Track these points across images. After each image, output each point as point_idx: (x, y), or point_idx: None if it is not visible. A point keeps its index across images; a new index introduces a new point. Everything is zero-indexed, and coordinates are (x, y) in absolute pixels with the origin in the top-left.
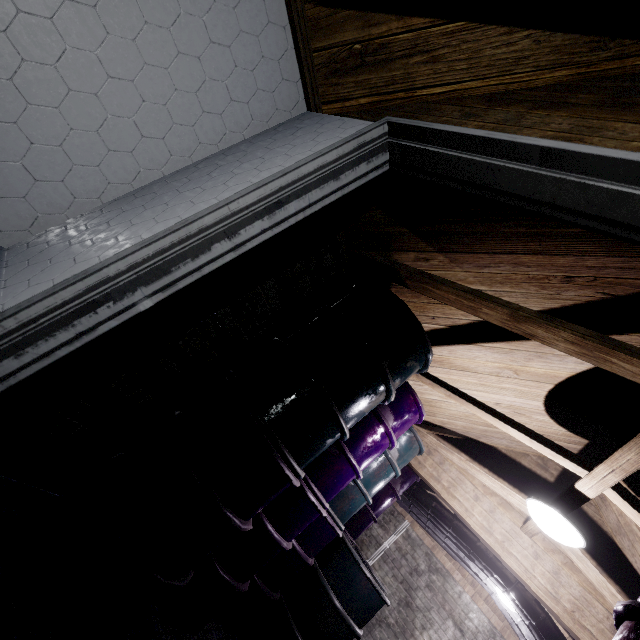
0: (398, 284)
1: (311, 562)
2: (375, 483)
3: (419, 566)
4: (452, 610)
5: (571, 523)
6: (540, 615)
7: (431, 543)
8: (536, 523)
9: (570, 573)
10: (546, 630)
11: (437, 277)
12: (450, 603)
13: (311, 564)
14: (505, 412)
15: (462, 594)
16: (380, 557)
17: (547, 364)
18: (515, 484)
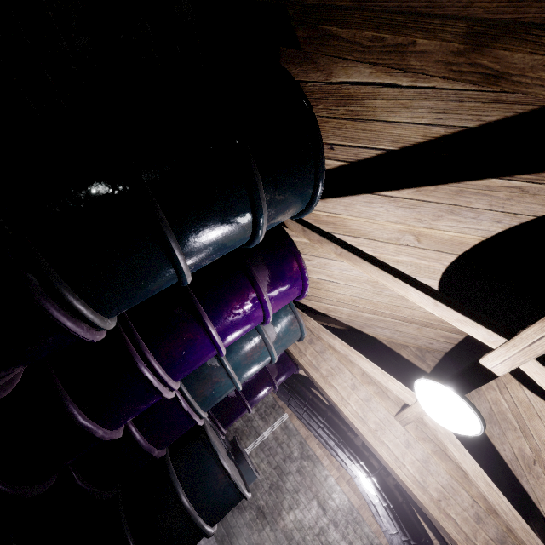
0: (286, 47)
1: (158, 454)
2: (246, 366)
3: (293, 453)
4: (318, 492)
5: (471, 406)
6: (399, 499)
7: (306, 433)
8: (424, 407)
9: (439, 461)
10: (403, 512)
11: (347, 6)
12: (317, 485)
13: (157, 456)
14: (395, 295)
15: (328, 477)
16: (258, 446)
17: (457, 224)
18: (393, 374)
